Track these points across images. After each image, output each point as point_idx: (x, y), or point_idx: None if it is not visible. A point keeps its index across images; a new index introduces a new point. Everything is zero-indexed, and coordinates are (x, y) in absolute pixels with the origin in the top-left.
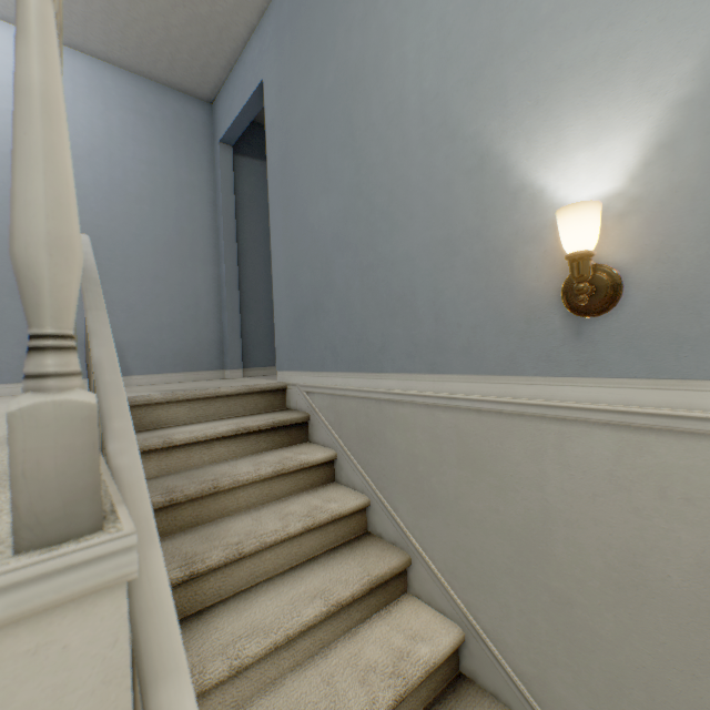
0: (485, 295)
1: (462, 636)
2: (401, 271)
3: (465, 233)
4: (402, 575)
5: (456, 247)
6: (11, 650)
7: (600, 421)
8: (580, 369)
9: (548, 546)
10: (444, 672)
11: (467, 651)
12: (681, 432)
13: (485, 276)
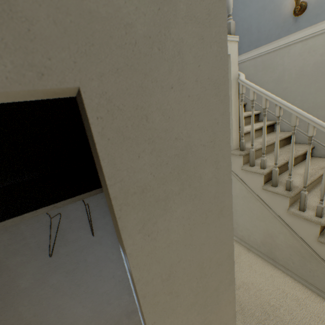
0: (273, 20)
1: (260, 112)
2: (247, 21)
3: (268, 2)
4: (244, 107)
5: (265, 8)
6: (232, 45)
7: (298, 41)
8: (295, 31)
9: (283, 78)
10: (255, 119)
11: (261, 115)
12: (314, 36)
13: (273, 14)
